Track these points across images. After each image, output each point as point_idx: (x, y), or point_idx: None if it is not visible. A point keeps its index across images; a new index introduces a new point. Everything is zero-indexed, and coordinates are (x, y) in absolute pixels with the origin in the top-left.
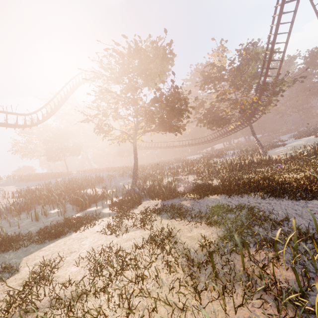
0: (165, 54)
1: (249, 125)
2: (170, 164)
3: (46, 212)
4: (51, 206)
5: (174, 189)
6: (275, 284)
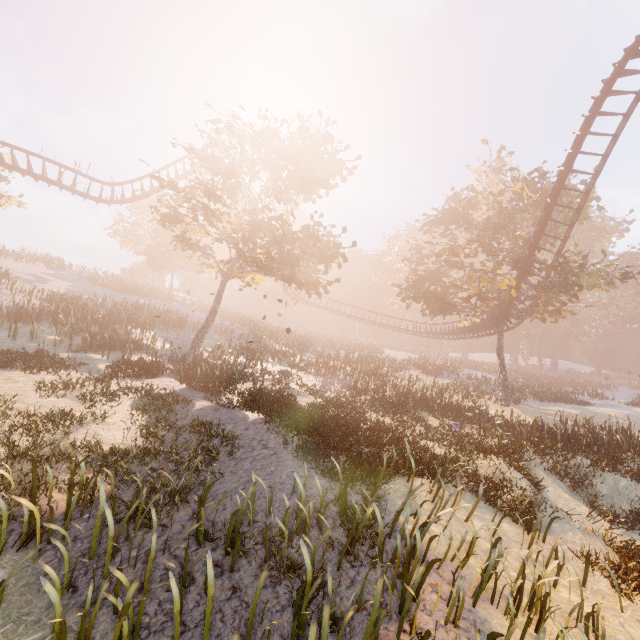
0: (320, 153)
1: (497, 333)
2: (337, 348)
3: (42, 335)
4: (61, 330)
5: (217, 378)
6: (4, 493)
